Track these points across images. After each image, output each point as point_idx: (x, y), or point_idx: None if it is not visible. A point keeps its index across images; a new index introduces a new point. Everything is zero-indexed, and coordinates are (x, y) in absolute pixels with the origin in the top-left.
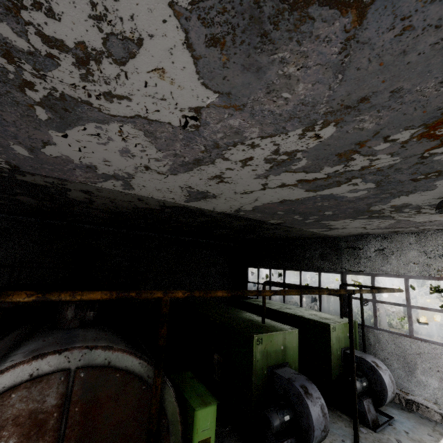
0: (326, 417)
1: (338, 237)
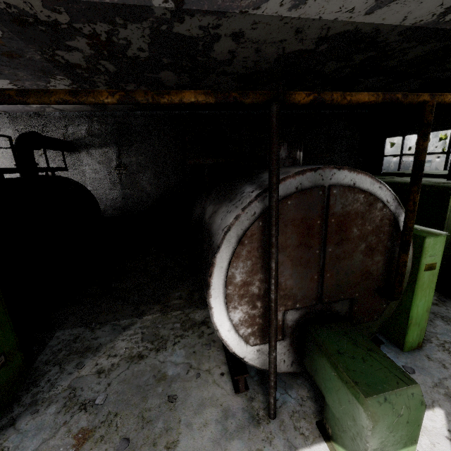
0: None
1: None
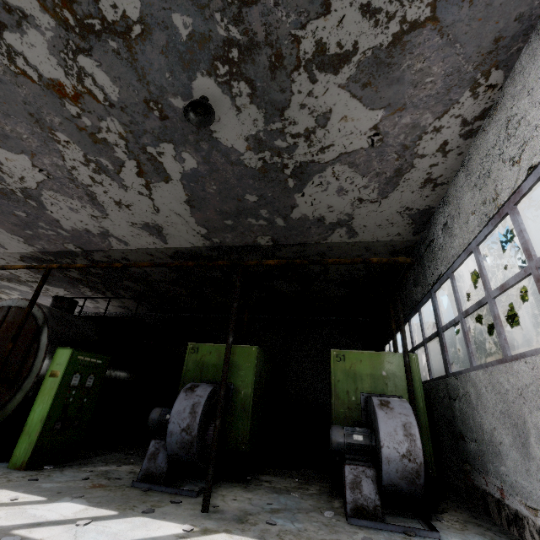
0: (195, 416)
1: (418, 242)
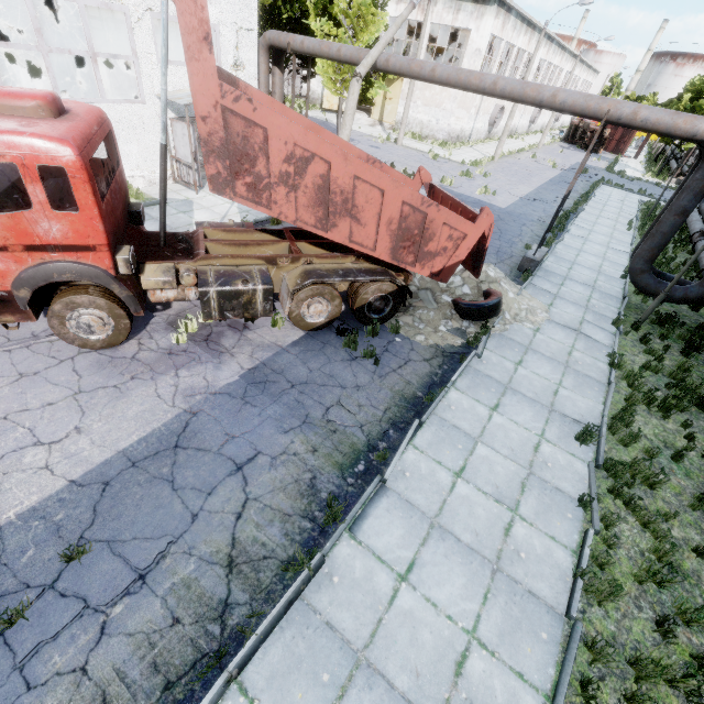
0: None
1: None
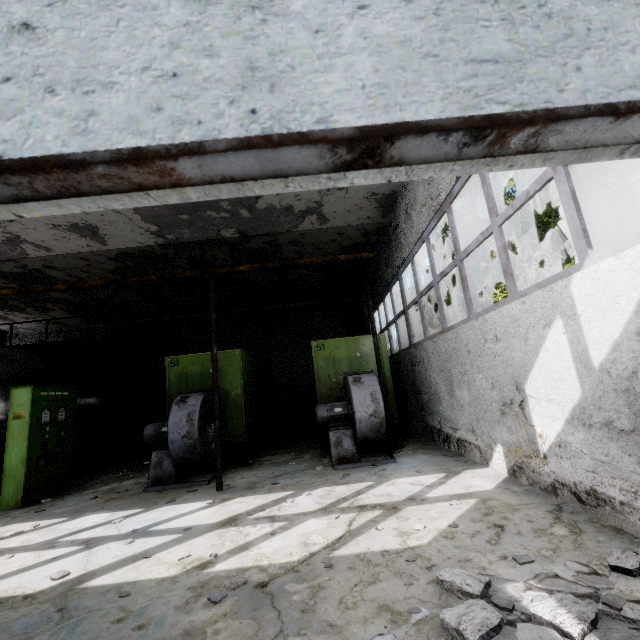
0: (193, 423)
1: (387, 224)
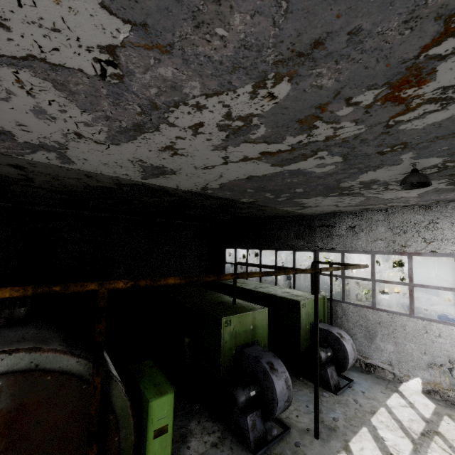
0: (290, 388)
1: (312, 216)
